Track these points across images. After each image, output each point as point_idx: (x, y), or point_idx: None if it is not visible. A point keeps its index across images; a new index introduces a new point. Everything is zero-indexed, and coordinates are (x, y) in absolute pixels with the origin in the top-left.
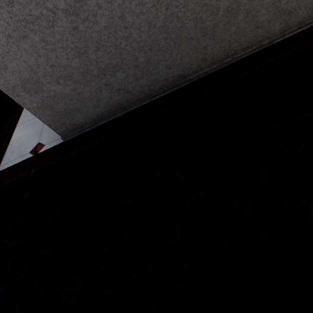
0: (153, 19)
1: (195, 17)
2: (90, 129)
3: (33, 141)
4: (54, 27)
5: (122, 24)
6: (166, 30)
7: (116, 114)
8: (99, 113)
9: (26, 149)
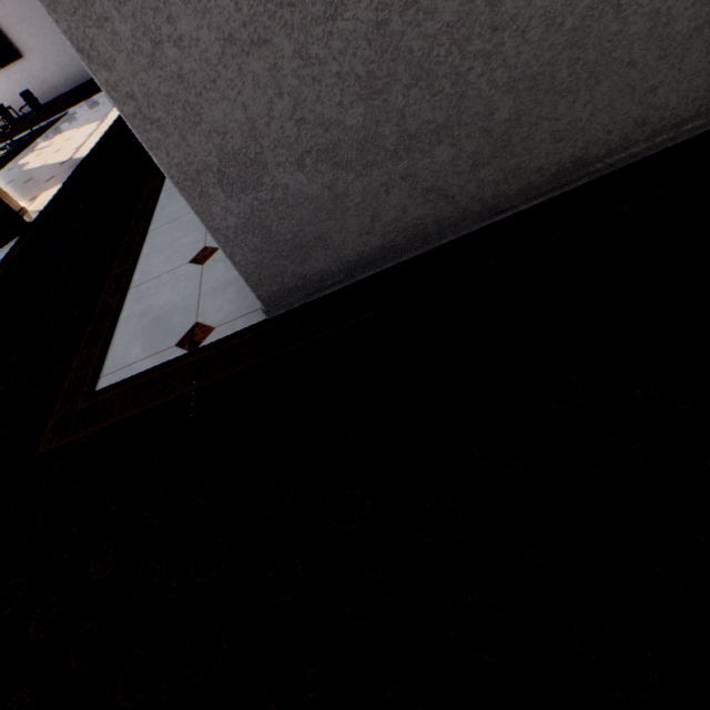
0: (561, 9)
1: (656, 9)
2: (334, 289)
3: (179, 319)
4: (335, 20)
5: (487, 20)
6: (580, 40)
7: (403, 253)
8: (366, 249)
9: (164, 339)
